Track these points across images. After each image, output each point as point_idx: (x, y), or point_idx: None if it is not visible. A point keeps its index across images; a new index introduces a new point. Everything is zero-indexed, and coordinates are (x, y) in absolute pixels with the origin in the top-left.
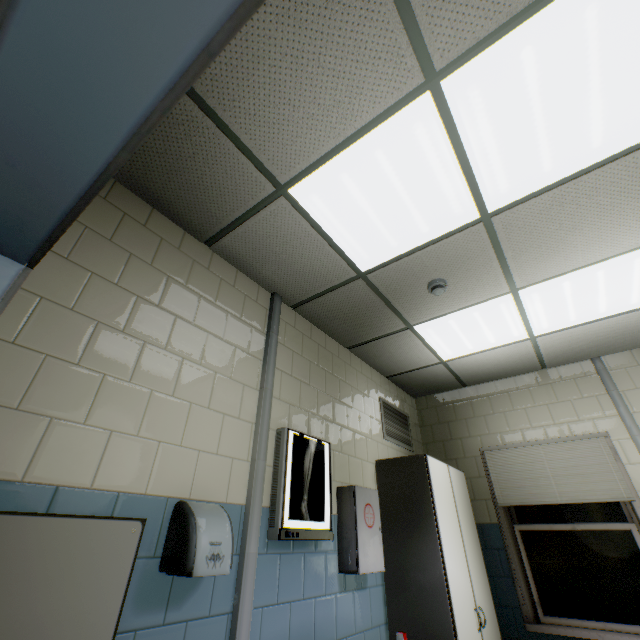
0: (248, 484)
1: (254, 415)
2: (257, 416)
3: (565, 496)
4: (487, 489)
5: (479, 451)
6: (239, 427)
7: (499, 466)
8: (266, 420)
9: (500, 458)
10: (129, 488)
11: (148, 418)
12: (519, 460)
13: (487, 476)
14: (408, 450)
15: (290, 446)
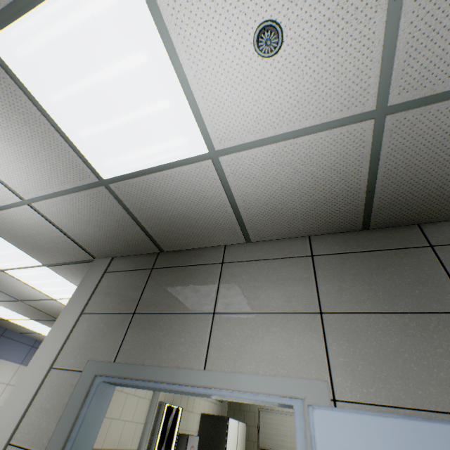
0: (141, 437)
1: (152, 394)
2: (153, 395)
3: (293, 449)
4: (256, 435)
5: (258, 409)
6: (144, 403)
7: (266, 422)
8: (157, 398)
9: (267, 417)
10: (96, 446)
11: (110, 405)
12: (276, 421)
13: (258, 427)
14: (220, 401)
15: (164, 413)
